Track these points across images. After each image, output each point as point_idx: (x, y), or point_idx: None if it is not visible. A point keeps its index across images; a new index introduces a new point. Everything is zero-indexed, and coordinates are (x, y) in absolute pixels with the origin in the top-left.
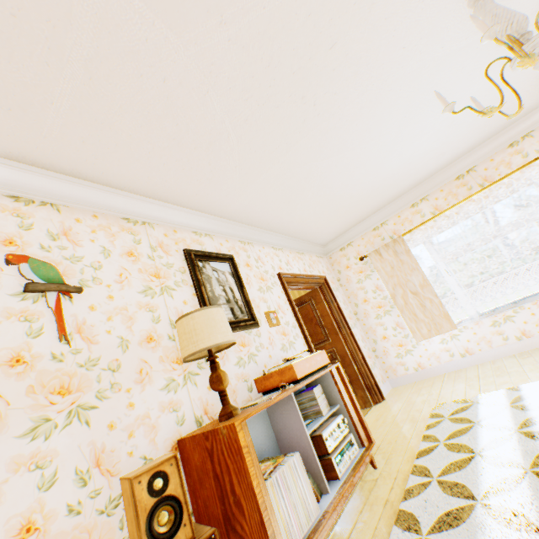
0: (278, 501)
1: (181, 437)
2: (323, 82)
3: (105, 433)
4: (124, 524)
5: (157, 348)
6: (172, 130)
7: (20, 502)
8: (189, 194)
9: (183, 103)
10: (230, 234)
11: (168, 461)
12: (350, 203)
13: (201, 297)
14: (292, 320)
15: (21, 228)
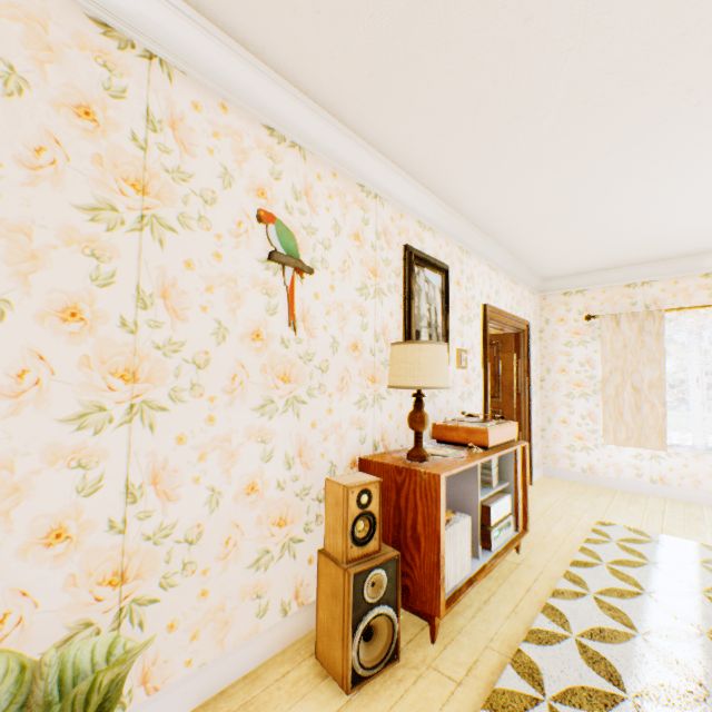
0: (446, 551)
1: (363, 456)
2: None
3: (308, 429)
4: (309, 510)
5: (358, 359)
6: (482, 89)
7: (249, 465)
8: (439, 171)
9: (525, 57)
10: (453, 235)
11: (374, 484)
12: (623, 242)
13: (408, 313)
14: (479, 367)
15: (271, 176)
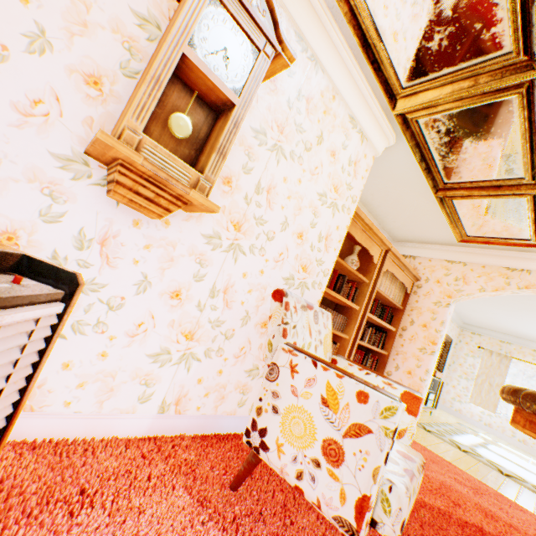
0: None
1: None
2: (531, 312)
3: None
4: None
5: None
6: None
7: None
8: None
9: None
10: None
11: None
12: (501, 326)
13: None
14: None
15: None
